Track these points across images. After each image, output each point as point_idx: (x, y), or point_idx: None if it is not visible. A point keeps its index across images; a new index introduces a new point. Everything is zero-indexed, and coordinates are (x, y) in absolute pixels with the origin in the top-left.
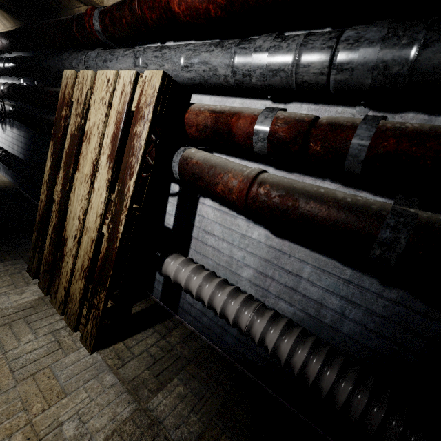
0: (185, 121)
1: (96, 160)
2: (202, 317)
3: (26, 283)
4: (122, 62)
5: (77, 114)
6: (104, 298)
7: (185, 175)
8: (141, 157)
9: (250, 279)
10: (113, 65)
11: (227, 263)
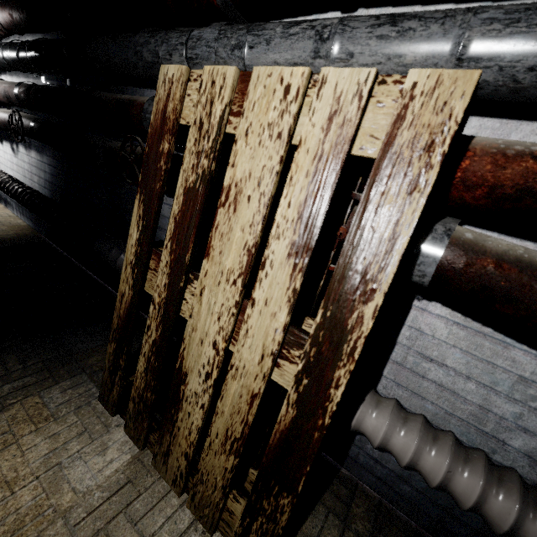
0: (458, 175)
1: (255, 245)
2: (400, 483)
3: (104, 426)
4: (283, 49)
5: (200, 152)
6: (290, 507)
7: (454, 284)
8: (398, 261)
9: (530, 453)
10: (256, 54)
11: (473, 416)
